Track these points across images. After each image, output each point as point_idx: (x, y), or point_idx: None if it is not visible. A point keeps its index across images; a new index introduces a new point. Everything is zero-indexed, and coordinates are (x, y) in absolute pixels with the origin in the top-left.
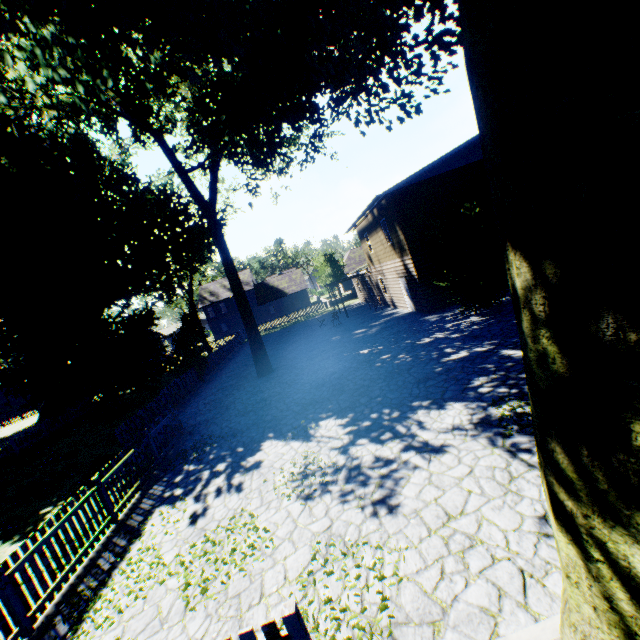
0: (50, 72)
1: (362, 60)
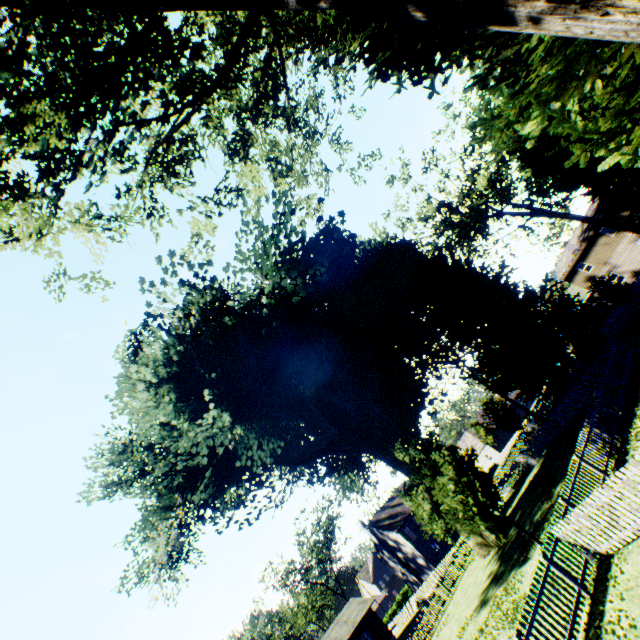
0: None
1: None
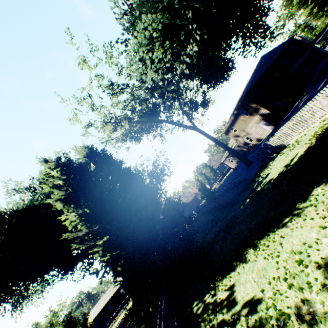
0: (196, 70)
1: (262, 33)
